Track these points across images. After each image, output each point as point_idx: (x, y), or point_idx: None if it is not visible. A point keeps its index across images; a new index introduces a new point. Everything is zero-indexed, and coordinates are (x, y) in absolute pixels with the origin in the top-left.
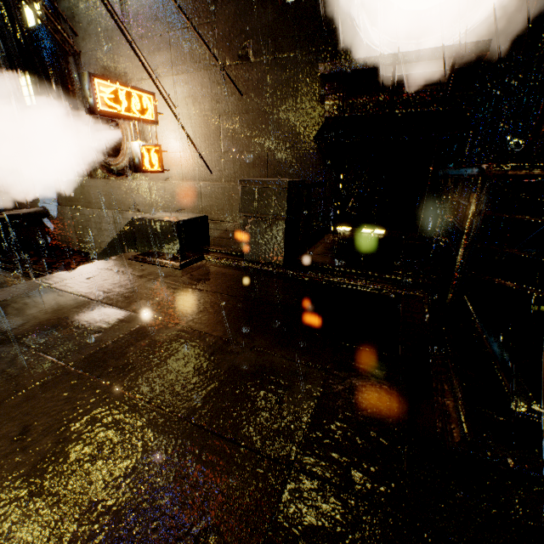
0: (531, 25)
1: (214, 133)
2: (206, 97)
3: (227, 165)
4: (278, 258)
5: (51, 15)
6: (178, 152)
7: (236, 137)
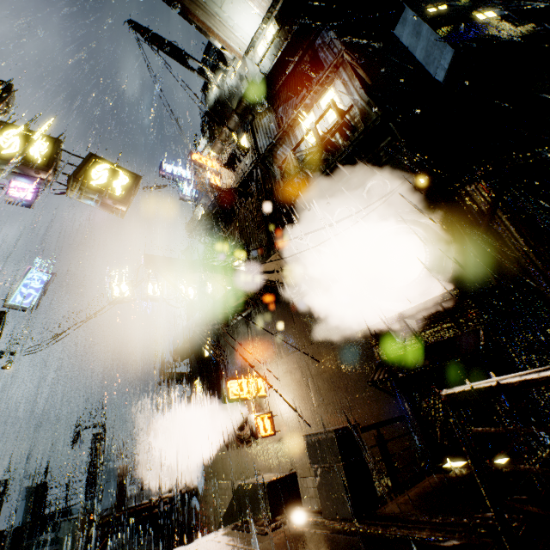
0: (488, 266)
1: (306, 393)
2: (297, 368)
3: (320, 416)
4: (349, 511)
5: (215, 348)
6: (284, 414)
7: (322, 391)
